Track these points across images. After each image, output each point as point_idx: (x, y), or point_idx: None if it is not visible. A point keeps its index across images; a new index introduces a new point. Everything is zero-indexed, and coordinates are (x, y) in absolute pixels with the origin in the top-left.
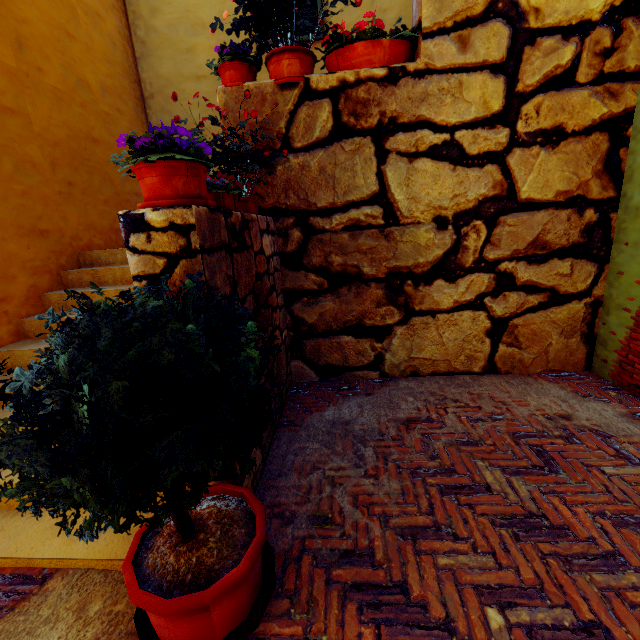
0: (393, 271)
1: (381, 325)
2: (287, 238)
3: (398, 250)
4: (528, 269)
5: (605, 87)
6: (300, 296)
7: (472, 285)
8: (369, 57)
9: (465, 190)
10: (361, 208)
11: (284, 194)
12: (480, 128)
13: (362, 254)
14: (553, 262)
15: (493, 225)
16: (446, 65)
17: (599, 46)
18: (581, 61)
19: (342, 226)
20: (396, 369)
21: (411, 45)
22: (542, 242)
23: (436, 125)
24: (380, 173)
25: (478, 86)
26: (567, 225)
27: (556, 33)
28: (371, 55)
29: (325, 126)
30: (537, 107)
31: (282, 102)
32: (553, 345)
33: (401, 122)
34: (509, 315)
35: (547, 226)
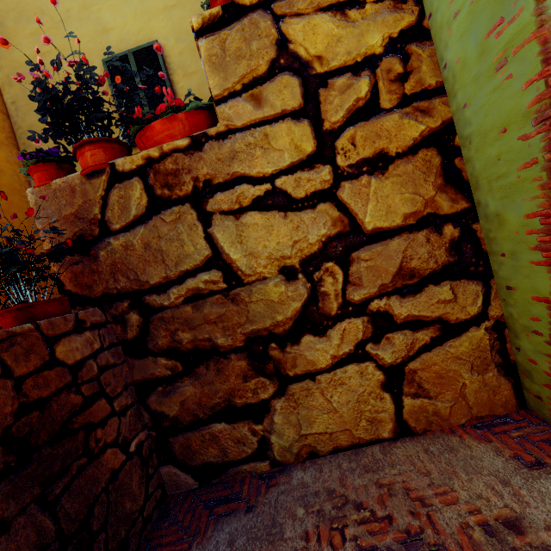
0: (251, 336)
1: (255, 402)
2: (125, 324)
3: (250, 312)
4: (404, 303)
5: (413, 107)
6: (154, 386)
7: (346, 334)
8: (169, 132)
9: (304, 234)
10: (198, 276)
11: (112, 278)
12: (300, 171)
13: (212, 324)
14: (429, 289)
15: (347, 263)
16: (246, 122)
17: (392, 73)
18: (380, 90)
19: (182, 299)
20: (288, 453)
21: (211, 113)
22: (408, 270)
23: (253, 178)
24: (208, 236)
25: (284, 134)
26: (429, 247)
27: (345, 72)
28: (170, 129)
29: (140, 203)
30: (351, 139)
31: (92, 190)
32: (468, 385)
33: (217, 183)
34: (401, 360)
35: (407, 252)
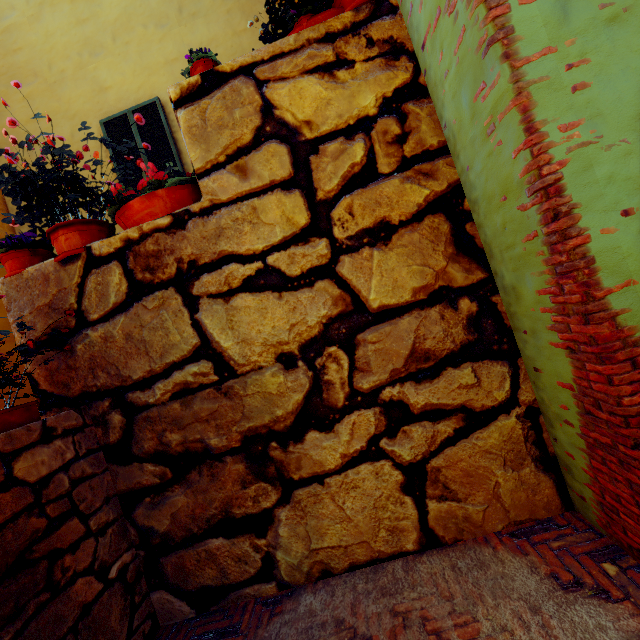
0: (249, 435)
1: (256, 512)
2: (107, 426)
3: (246, 407)
4: (420, 390)
5: (415, 170)
6: (140, 497)
7: (356, 428)
8: (149, 210)
9: (302, 316)
10: (186, 368)
11: (91, 374)
12: (293, 246)
13: (203, 423)
14: (448, 373)
15: (352, 347)
16: (232, 196)
17: (389, 135)
18: (376, 153)
19: (169, 395)
20: (298, 572)
21: (196, 186)
22: (422, 352)
23: (243, 256)
24: (196, 323)
25: (275, 206)
26: (444, 324)
27: (337, 136)
28: (150, 208)
29: (120, 289)
30: (349, 209)
31: (67, 277)
32: (502, 484)
33: (203, 263)
34: (422, 456)
35: (420, 331)
